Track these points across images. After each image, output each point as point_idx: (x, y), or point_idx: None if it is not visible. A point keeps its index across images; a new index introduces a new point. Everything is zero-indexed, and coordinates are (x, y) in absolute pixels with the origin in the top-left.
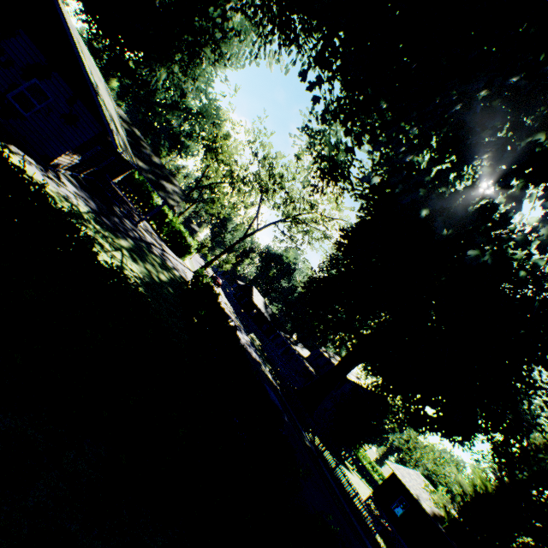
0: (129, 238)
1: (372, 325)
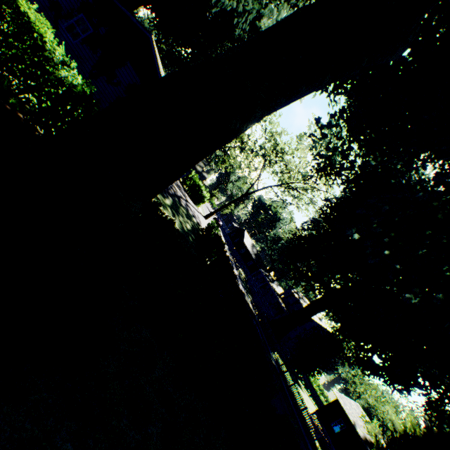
0: (170, 196)
1: (339, 281)
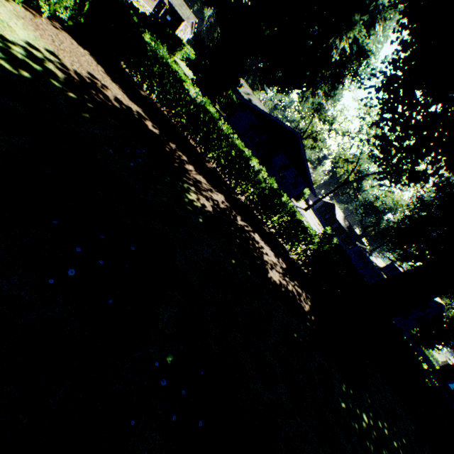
0: None
1: None
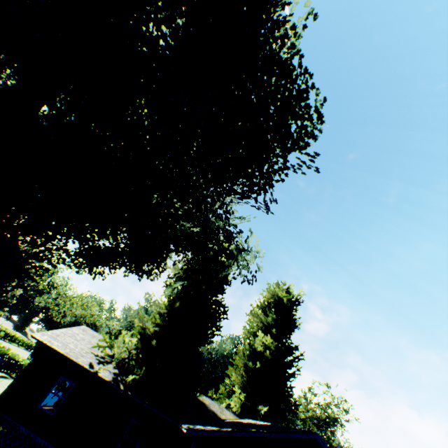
0: None
1: None
